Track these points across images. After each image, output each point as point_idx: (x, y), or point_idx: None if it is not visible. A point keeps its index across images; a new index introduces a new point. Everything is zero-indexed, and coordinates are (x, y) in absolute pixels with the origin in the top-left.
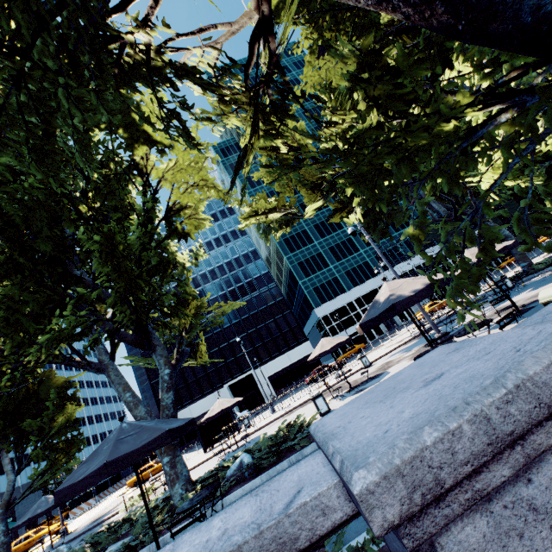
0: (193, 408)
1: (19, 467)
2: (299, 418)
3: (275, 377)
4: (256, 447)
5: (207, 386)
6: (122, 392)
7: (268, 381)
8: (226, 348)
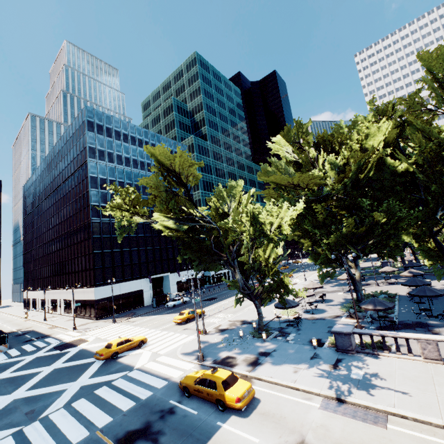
0: (123, 285)
1: (246, 281)
2: (380, 291)
3: (180, 283)
4: (366, 296)
5: (137, 273)
6: (349, 267)
7: (176, 284)
8: (158, 250)
